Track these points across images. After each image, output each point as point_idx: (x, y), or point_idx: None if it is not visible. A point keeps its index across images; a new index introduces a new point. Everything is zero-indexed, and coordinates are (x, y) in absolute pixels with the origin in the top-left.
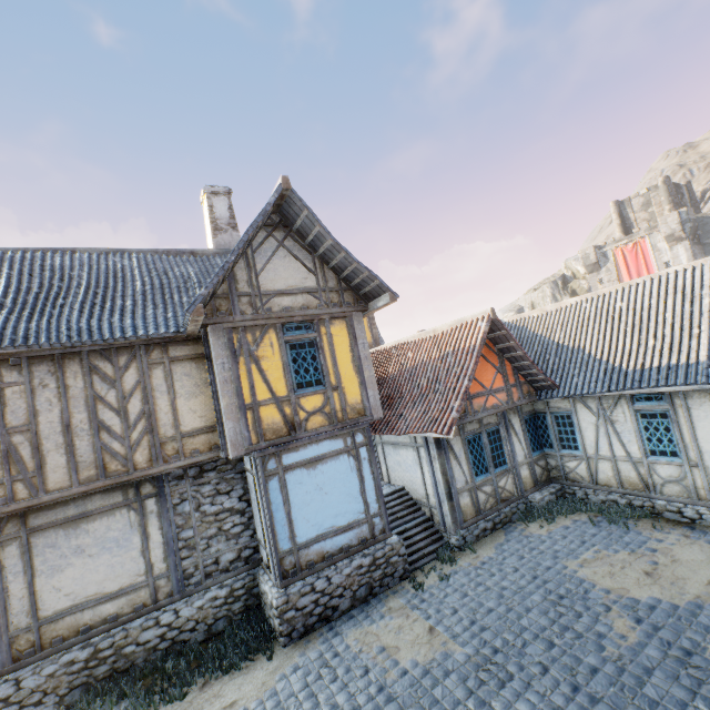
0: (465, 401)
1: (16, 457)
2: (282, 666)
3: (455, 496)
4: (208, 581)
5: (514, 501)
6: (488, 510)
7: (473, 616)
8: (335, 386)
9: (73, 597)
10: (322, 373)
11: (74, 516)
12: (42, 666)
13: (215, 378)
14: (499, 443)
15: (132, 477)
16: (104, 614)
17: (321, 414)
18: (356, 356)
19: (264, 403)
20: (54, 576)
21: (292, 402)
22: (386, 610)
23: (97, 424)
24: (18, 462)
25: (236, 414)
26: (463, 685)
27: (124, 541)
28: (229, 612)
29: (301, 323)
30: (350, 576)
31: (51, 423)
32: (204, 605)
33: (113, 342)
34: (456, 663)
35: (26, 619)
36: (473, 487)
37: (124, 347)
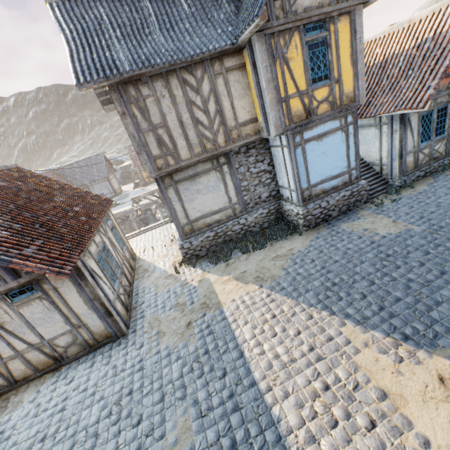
0: (442, 79)
1: (163, 142)
2: (309, 237)
3: (404, 156)
4: (256, 206)
5: (441, 159)
6: (422, 165)
7: (421, 215)
8: (337, 79)
9: (201, 212)
10: (328, 69)
11: (192, 175)
12: (197, 238)
13: (259, 81)
14: (444, 118)
15: (219, 152)
16: (215, 219)
17: (326, 103)
18: (354, 51)
19: (292, 96)
20: (191, 203)
21: (309, 94)
22: (360, 216)
23: (195, 120)
24: (165, 145)
25: (276, 106)
26: (424, 239)
27: (216, 187)
28: (268, 220)
29: (316, 23)
30: (338, 201)
31: (173, 121)
32: (257, 216)
33: (194, 58)
34: (416, 233)
35: (185, 220)
36: (416, 150)
37: (198, 63)
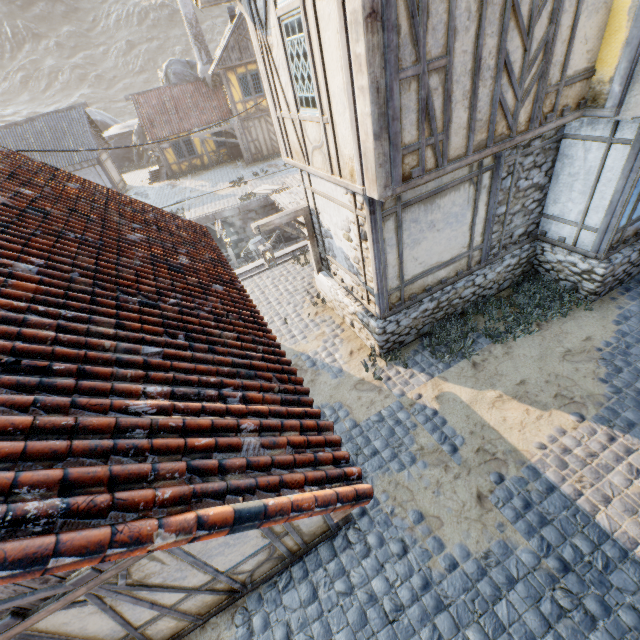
0: None
1: (430, 112)
2: (607, 315)
3: None
4: (501, 253)
5: None
6: None
7: None
8: None
9: (423, 265)
10: None
11: (433, 191)
12: (409, 313)
13: None
14: None
15: (512, 144)
16: (438, 278)
17: None
18: None
19: None
20: (414, 249)
21: None
22: None
23: (503, 59)
24: (432, 119)
25: None
26: None
27: (460, 218)
28: (512, 276)
29: None
30: None
31: (463, 55)
32: (501, 271)
33: None
34: None
35: (395, 282)
36: None
37: None
